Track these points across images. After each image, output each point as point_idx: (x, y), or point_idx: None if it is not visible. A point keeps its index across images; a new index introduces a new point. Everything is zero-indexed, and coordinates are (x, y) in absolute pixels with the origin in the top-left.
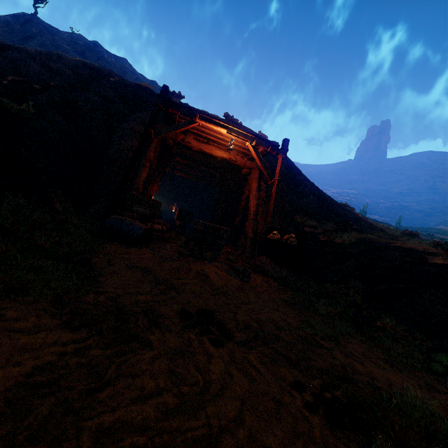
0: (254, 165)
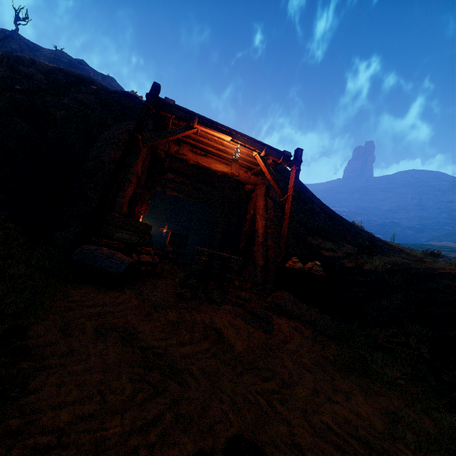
0: (259, 180)
